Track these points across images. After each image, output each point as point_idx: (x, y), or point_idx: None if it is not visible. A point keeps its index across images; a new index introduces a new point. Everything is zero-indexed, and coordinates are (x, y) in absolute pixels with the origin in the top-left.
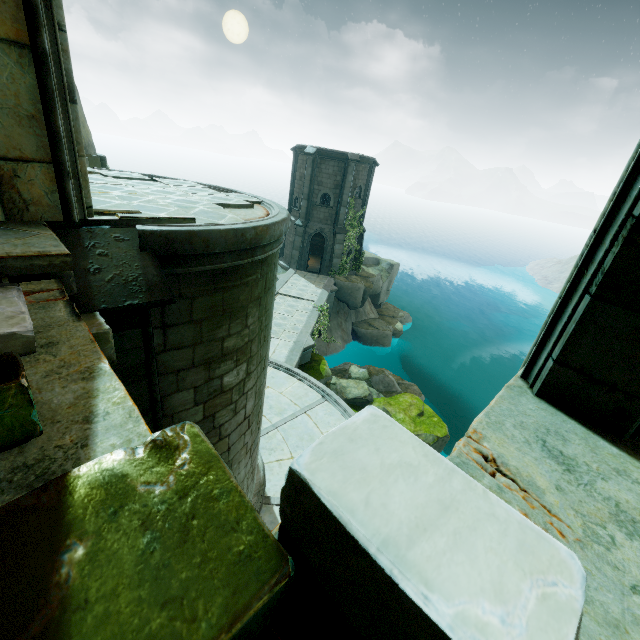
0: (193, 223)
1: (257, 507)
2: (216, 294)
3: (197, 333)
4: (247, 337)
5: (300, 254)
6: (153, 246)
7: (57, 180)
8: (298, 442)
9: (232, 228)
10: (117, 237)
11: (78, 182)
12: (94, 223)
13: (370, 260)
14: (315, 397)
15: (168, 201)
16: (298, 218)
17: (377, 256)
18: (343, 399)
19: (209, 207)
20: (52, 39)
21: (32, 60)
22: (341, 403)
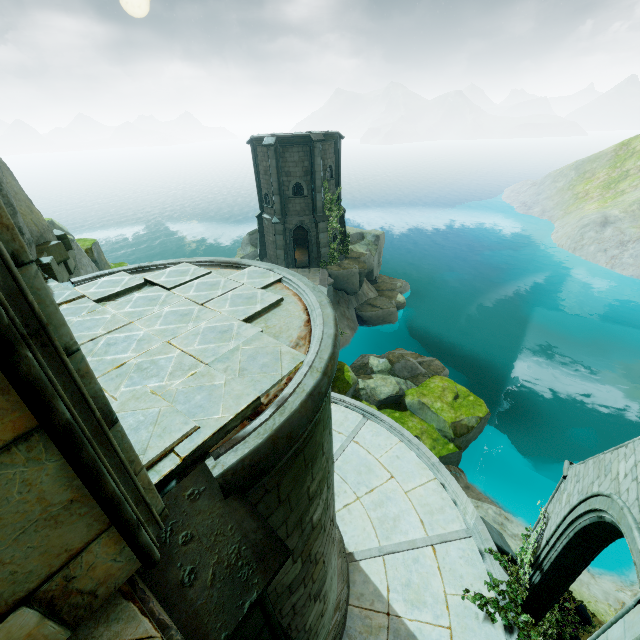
0: (258, 403)
1: (344, 569)
2: (297, 459)
3: (287, 508)
4: (324, 462)
5: (285, 252)
6: (237, 484)
7: (125, 540)
8: (357, 478)
9: (307, 395)
10: (191, 494)
11: (143, 503)
12: (156, 487)
13: (354, 236)
14: (356, 418)
15: (197, 347)
16: (274, 216)
17: (360, 230)
18: (376, 402)
19: (249, 340)
20: (64, 378)
21: (48, 439)
22: (384, 419)
